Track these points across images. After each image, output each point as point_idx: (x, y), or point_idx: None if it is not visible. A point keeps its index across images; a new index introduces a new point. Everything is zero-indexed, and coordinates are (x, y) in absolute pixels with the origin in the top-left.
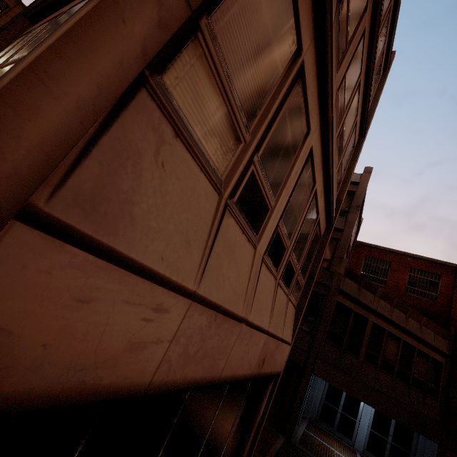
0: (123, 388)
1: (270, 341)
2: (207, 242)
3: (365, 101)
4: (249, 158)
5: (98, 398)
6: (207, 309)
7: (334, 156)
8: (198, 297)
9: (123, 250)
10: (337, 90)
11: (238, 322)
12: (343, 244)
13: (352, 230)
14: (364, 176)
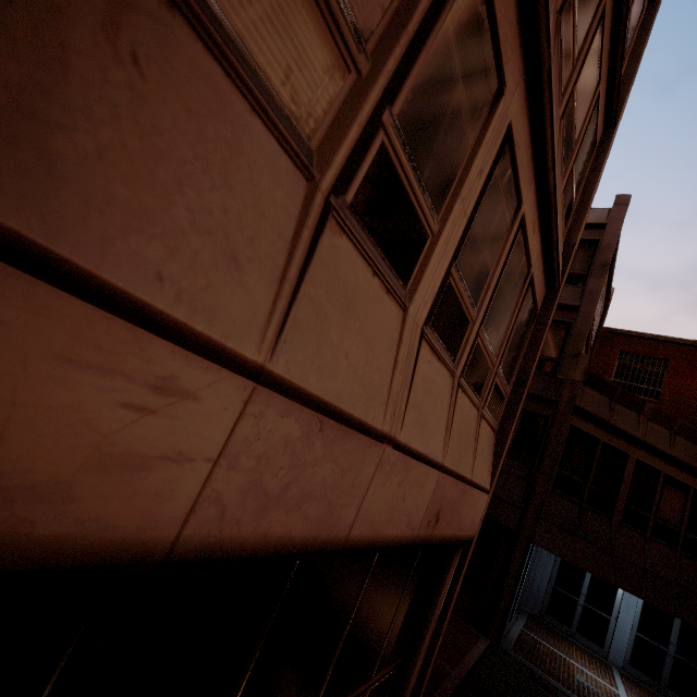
0: (104, 546)
1: (447, 483)
2: (285, 271)
3: (616, 51)
4: (372, 113)
5: (32, 565)
6: (298, 406)
7: (556, 150)
8: (271, 378)
9: (25, 232)
10: (558, 12)
11: (374, 441)
12: (580, 331)
13: (595, 306)
14: (615, 211)
